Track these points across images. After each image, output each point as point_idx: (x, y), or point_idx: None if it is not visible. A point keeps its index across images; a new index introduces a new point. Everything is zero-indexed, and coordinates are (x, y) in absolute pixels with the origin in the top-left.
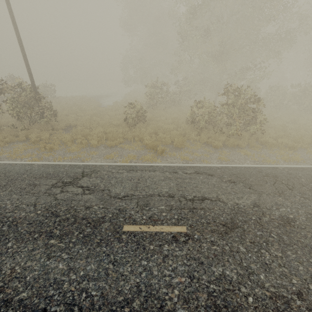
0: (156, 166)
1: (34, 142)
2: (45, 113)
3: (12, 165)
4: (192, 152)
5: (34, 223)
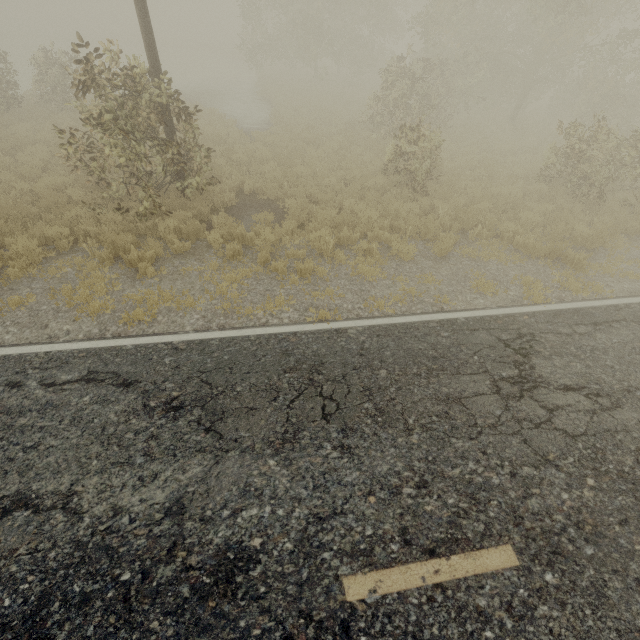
0: (627, 306)
1: (232, 255)
2: (198, 161)
3: (290, 339)
4: (634, 261)
5: (632, 518)
